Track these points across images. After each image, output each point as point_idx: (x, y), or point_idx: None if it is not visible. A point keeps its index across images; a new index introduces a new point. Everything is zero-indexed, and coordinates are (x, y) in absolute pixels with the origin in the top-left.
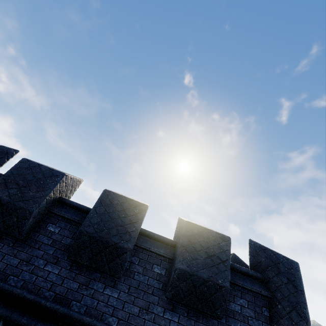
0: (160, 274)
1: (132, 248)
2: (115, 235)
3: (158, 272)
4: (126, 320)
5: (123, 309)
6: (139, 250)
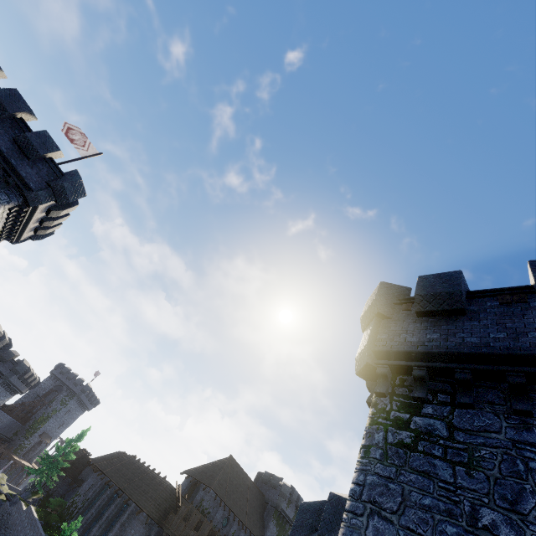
0: None
1: None
2: None
3: None
4: None
5: None
6: None
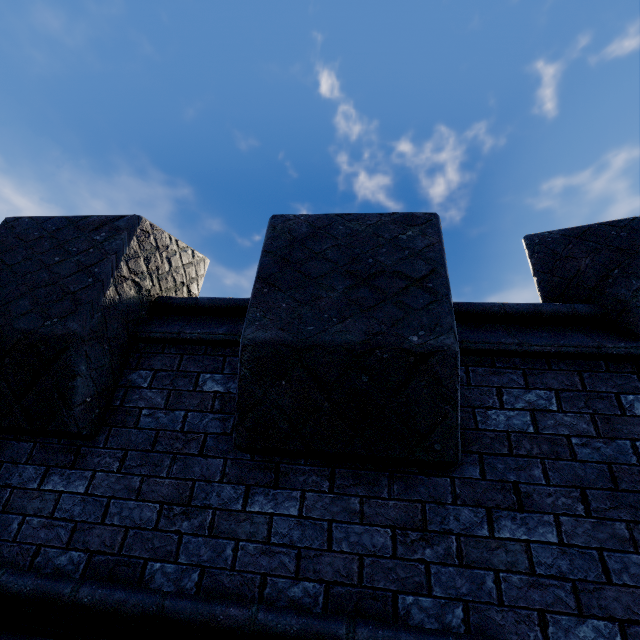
0: (225, 395)
1: (86, 332)
2: (27, 313)
3: (217, 390)
4: (116, 551)
5: (105, 522)
6: (152, 351)
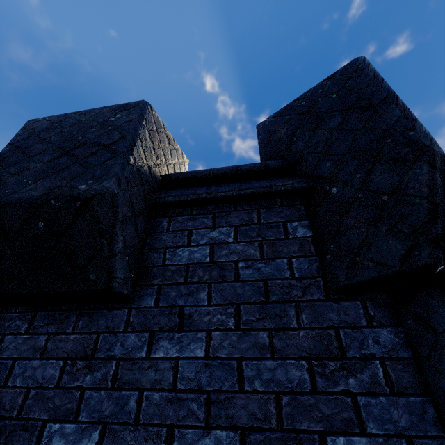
0: None
1: None
2: None
3: None
4: None
5: None
6: None
